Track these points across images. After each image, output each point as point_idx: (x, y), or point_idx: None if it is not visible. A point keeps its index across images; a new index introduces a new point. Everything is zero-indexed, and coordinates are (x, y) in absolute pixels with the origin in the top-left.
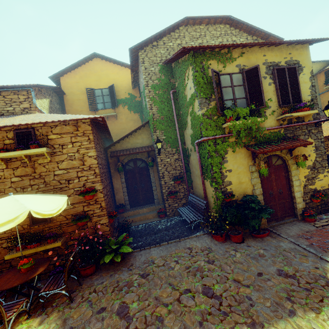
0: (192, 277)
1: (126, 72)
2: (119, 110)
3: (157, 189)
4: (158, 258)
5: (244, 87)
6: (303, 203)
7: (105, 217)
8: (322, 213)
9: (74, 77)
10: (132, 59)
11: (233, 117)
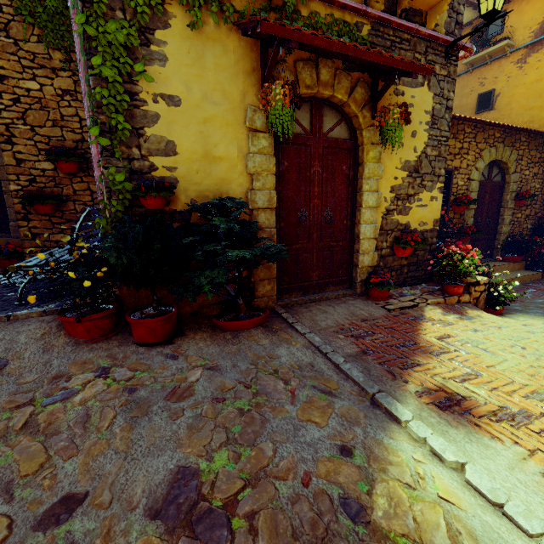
0: None
1: None
2: None
3: None
4: None
5: None
6: (375, 254)
7: None
8: (407, 283)
9: None
10: None
11: None
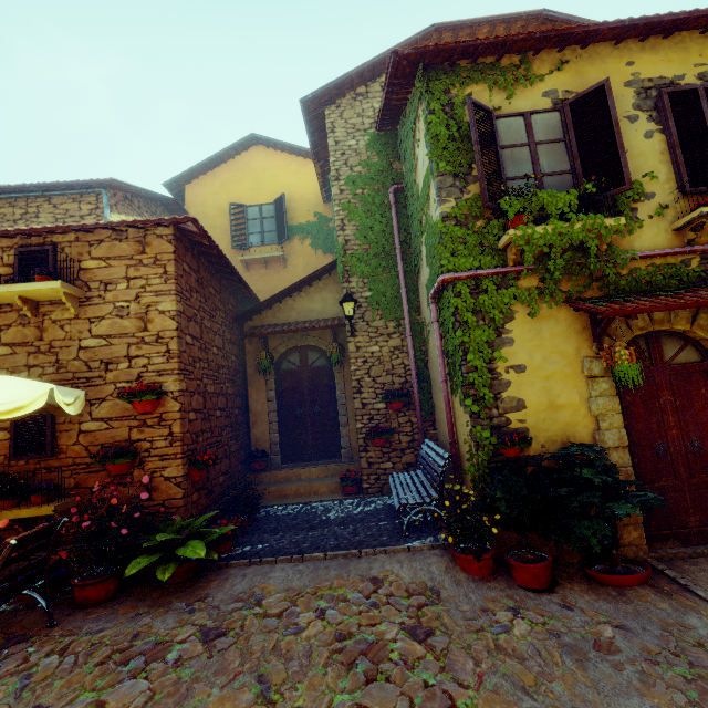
0: (336, 672)
1: (314, 170)
2: (292, 248)
3: (349, 424)
4: (279, 592)
5: (567, 145)
6: None
7: (177, 461)
8: None
9: (211, 184)
10: (311, 128)
11: (528, 218)
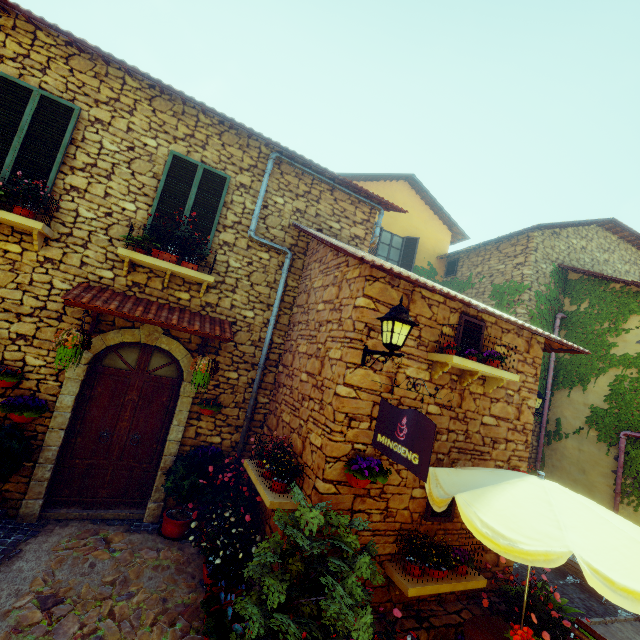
0: None
1: (437, 227)
2: None
3: None
4: None
5: None
6: None
7: None
8: None
9: None
10: (514, 234)
11: None
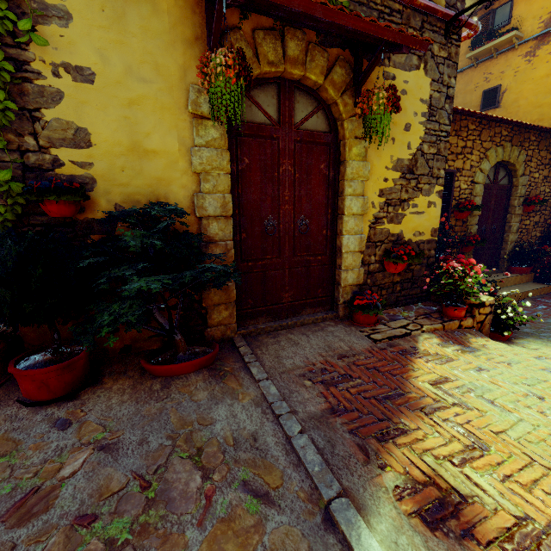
0: None
1: None
2: None
3: None
4: None
5: None
6: (360, 270)
7: None
8: (401, 303)
9: None
10: None
11: None
